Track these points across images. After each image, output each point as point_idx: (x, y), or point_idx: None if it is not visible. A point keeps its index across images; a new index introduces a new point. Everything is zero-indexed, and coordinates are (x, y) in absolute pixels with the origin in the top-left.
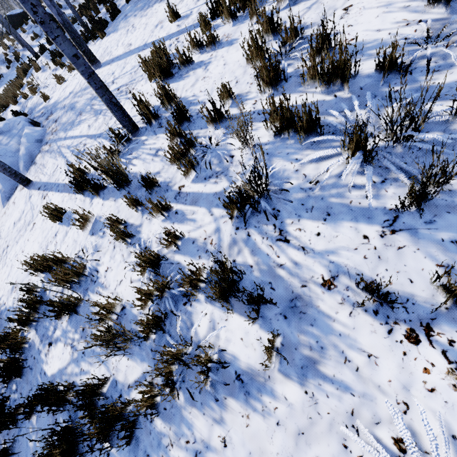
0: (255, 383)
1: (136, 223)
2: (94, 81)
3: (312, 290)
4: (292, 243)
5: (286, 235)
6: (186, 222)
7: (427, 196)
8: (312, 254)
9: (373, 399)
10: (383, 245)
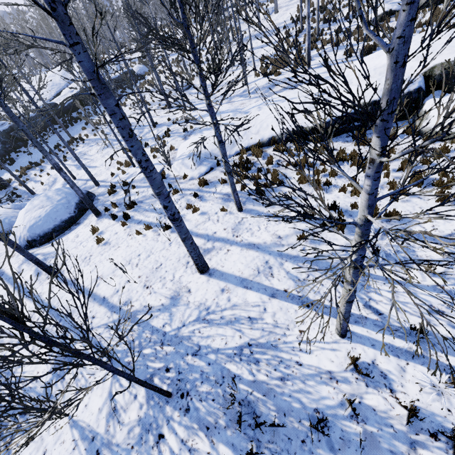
0: None
1: None
2: None
3: None
4: None
5: None
6: None
7: None
8: None
9: None
10: None
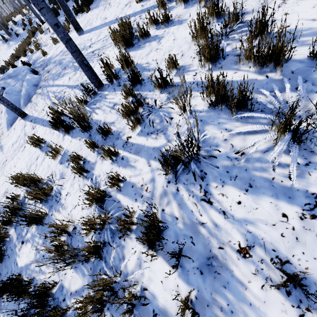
0: None
1: (92, 161)
2: (70, 46)
3: (228, 253)
4: (214, 205)
5: (210, 197)
6: (128, 168)
7: None
8: (231, 220)
9: None
10: (301, 228)
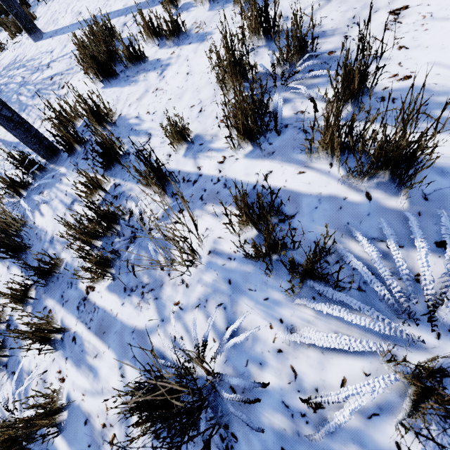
0: None
1: (21, 328)
2: None
3: None
4: None
5: None
6: (83, 368)
7: None
8: None
9: None
10: None
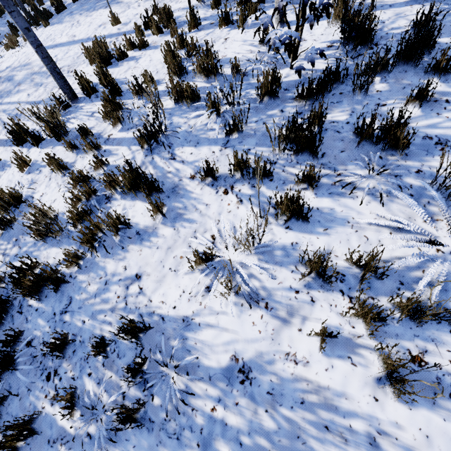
0: (147, 233)
1: (71, 161)
2: (42, 51)
3: (184, 181)
4: (177, 159)
5: (175, 156)
6: (111, 156)
7: (238, 128)
8: (187, 164)
9: (205, 223)
10: (220, 155)
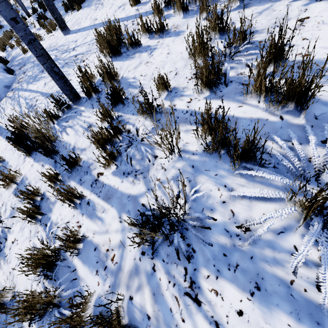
0: None
1: (51, 199)
2: (35, 48)
3: None
4: (203, 308)
5: (198, 292)
6: (94, 219)
7: None
8: None
9: None
10: None
